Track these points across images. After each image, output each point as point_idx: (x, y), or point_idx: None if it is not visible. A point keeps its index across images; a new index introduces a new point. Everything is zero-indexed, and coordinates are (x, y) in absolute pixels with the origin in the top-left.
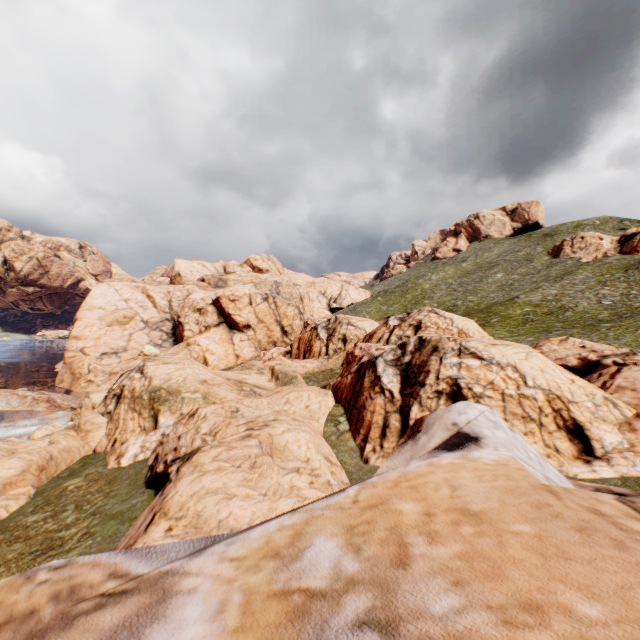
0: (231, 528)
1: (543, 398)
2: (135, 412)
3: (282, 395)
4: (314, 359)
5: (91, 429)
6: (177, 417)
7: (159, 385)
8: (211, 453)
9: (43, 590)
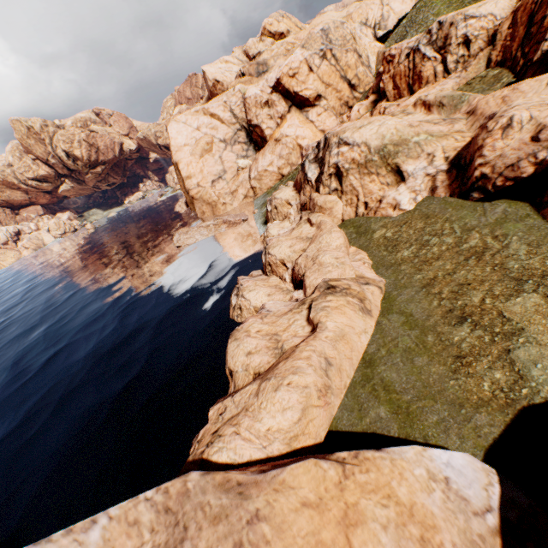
0: None
1: None
2: (372, 175)
3: (541, 87)
4: (430, 86)
5: (331, 207)
6: (426, 159)
7: (380, 144)
8: None
9: None
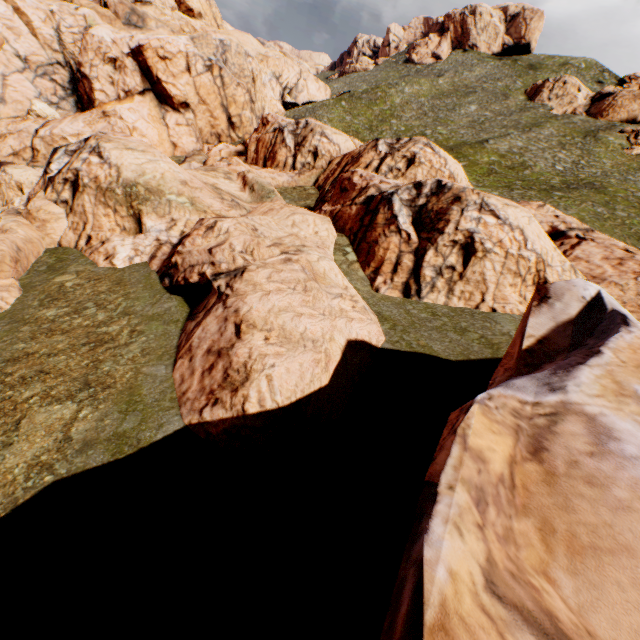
0: (312, 340)
1: (534, 261)
2: (108, 208)
3: (285, 216)
4: (278, 171)
5: (48, 220)
6: (168, 223)
7: (133, 179)
8: (262, 274)
9: (503, 413)
